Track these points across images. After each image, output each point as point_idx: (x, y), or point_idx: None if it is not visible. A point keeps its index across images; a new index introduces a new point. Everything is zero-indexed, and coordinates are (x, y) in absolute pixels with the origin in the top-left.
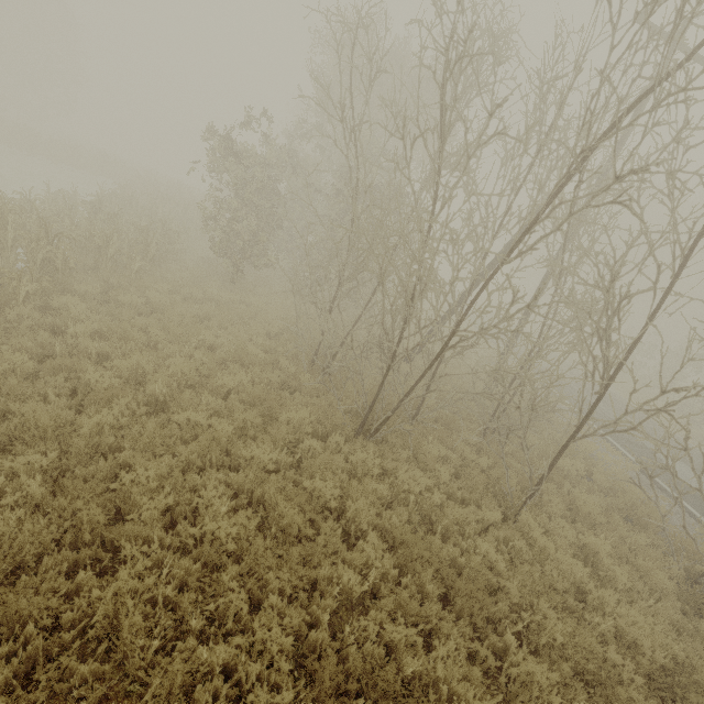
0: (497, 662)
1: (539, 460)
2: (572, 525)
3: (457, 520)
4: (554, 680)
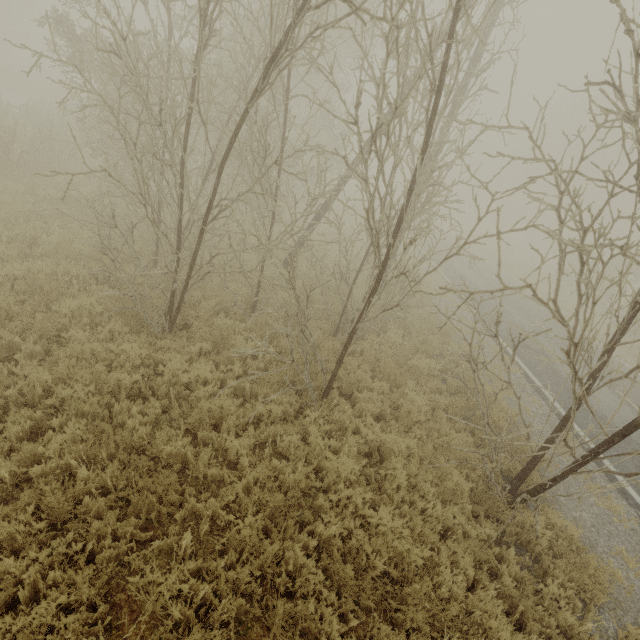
0: (143, 566)
1: (384, 358)
2: (384, 422)
3: (218, 413)
4: (173, 591)
